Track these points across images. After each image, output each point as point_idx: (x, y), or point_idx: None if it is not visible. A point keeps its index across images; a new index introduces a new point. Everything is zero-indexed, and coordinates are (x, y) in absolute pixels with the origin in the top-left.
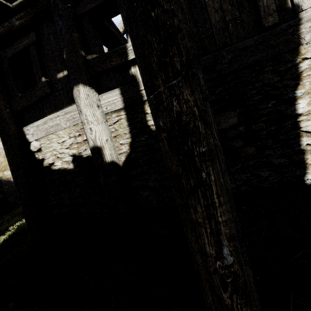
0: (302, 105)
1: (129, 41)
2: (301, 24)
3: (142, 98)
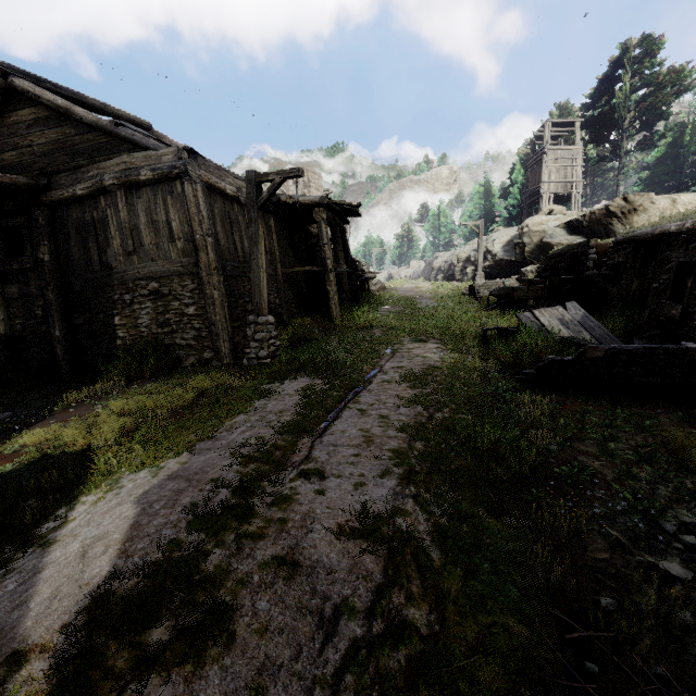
0: (117, 320)
1: (26, 255)
2: (113, 275)
3: (32, 295)
